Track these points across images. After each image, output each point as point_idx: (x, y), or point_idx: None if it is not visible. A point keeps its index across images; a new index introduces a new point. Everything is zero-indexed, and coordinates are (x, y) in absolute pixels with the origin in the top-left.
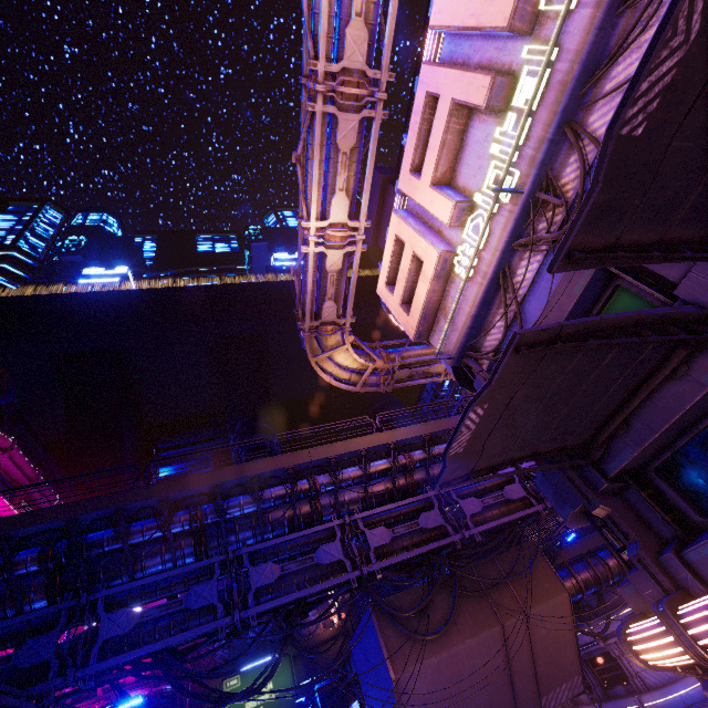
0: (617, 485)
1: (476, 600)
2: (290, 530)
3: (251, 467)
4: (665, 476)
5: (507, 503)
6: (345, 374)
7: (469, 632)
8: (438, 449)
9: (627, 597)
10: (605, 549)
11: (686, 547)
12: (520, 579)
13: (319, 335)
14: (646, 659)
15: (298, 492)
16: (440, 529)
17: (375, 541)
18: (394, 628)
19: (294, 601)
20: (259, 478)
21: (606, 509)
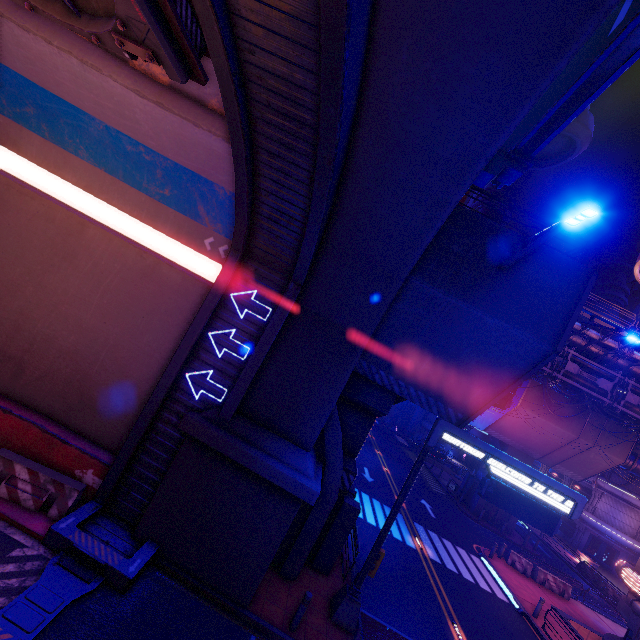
0: None
1: (577, 421)
2: None
3: None
4: None
5: None
6: None
7: (561, 425)
8: None
9: None
10: None
11: None
12: (608, 437)
13: None
14: None
15: None
16: (603, 391)
17: (569, 368)
18: (533, 394)
19: None
20: None
21: None
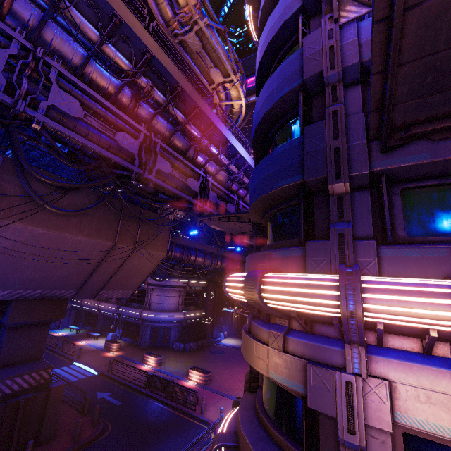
0: (368, 180)
1: (109, 221)
2: None
3: None
4: (402, 199)
5: (183, 187)
6: None
7: (87, 233)
8: (176, 111)
9: (271, 259)
10: (195, 251)
11: (384, 245)
12: (148, 231)
13: None
14: (266, 298)
15: None
16: (129, 157)
17: (58, 101)
18: (16, 188)
19: None
20: None
21: (347, 189)
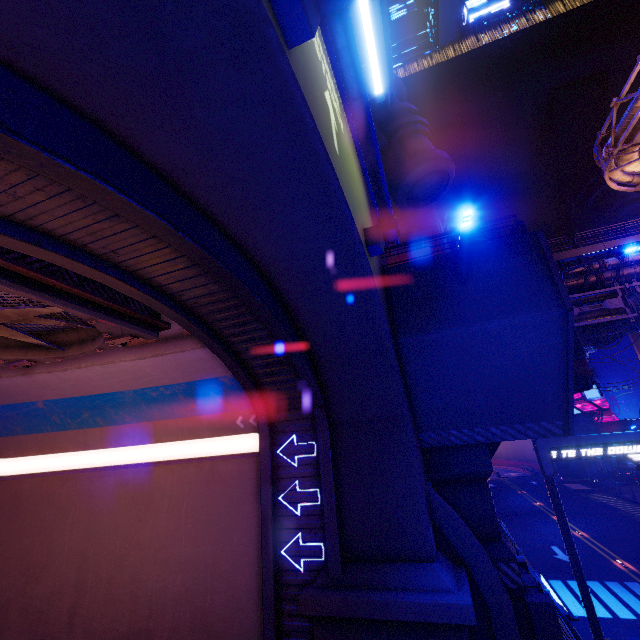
0: None
1: None
2: (579, 291)
3: (562, 256)
4: None
5: None
6: (628, 178)
7: None
8: None
9: None
10: None
11: None
12: None
13: (622, 155)
14: None
15: (590, 270)
16: None
17: None
18: None
19: (585, 325)
20: (566, 262)
21: None
